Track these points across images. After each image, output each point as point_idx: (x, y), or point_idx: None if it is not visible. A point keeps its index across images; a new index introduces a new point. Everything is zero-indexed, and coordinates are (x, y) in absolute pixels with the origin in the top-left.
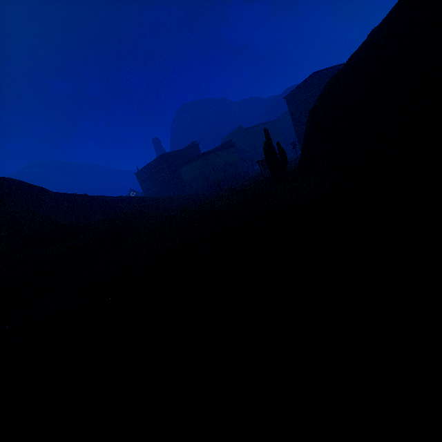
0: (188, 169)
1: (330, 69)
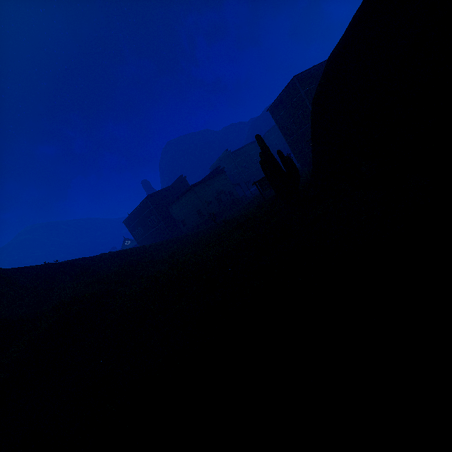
0: (178, 206)
1: (311, 68)
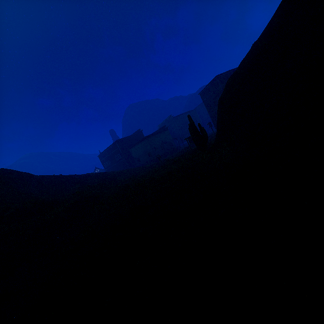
0: (136, 149)
1: (227, 72)
